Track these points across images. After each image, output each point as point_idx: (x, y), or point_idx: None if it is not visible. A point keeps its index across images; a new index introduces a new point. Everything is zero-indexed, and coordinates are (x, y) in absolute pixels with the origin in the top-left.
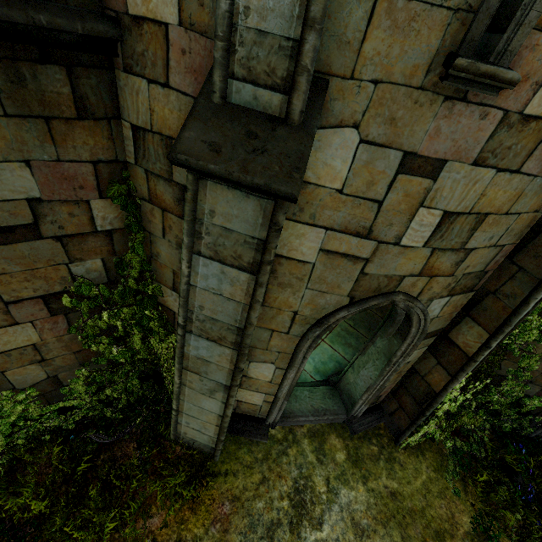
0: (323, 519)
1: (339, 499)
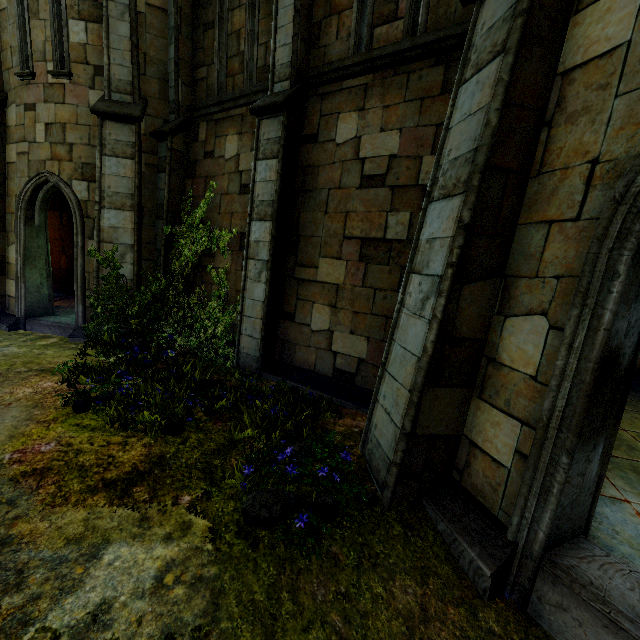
0: None
1: (2, 348)
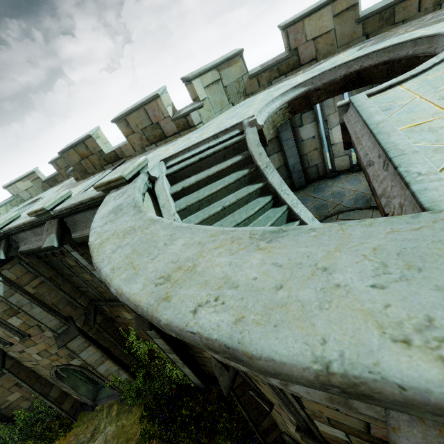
0: (97, 439)
1: (105, 430)
